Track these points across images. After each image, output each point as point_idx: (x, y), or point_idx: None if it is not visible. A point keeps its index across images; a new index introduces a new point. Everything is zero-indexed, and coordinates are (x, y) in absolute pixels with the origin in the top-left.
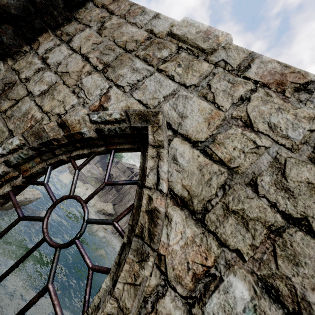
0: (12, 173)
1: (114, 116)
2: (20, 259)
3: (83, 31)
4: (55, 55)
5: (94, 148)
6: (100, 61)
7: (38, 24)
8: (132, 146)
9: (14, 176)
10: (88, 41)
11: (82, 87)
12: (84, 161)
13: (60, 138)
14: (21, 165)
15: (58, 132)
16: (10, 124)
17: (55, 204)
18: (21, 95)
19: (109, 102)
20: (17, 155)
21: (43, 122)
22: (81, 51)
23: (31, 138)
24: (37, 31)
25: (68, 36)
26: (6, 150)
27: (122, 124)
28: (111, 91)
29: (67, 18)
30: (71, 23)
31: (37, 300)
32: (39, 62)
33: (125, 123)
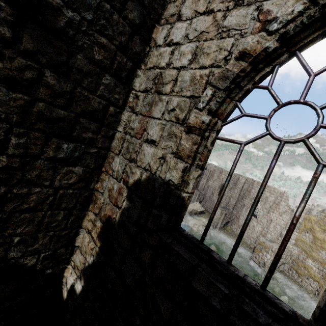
0: (214, 120)
1: (296, 11)
2: (273, 163)
3: (185, 1)
4: (177, 34)
5: (276, 61)
6: (227, 1)
7: (149, 24)
8: (322, 30)
9: (215, 122)
10: (199, 1)
11: (229, 28)
12: (271, 77)
13: (246, 66)
14: (217, 111)
15: (240, 64)
16: (185, 93)
17: (270, 118)
18: (175, 74)
19: (271, 13)
20: (216, 101)
21: (215, 72)
22: (199, 12)
23: (219, 82)
24: (150, 30)
25: (174, 16)
26: (204, 103)
27: (308, 12)
28: (265, 6)
29: (163, 6)
30: (167, 7)
31: (318, 177)
32: (167, 48)
33: (312, 8)
